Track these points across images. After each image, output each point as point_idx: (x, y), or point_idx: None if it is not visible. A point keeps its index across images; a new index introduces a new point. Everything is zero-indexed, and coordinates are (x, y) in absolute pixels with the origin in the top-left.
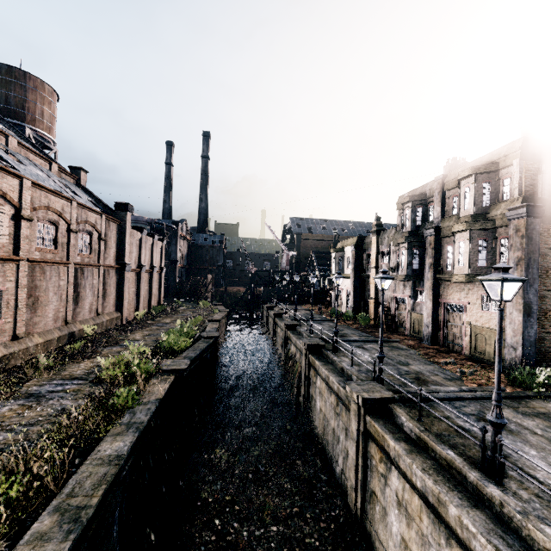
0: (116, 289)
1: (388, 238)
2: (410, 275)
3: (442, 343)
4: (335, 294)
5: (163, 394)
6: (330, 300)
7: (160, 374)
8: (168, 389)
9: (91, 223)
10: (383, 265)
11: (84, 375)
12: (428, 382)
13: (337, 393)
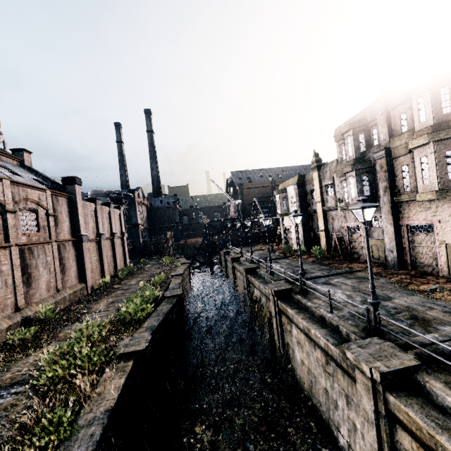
0: (76, 261)
1: (330, 171)
2: None
3: (411, 267)
4: (283, 231)
5: (115, 399)
6: (279, 237)
7: (116, 361)
8: (123, 385)
9: (33, 200)
10: (328, 198)
11: (28, 376)
12: (430, 322)
13: (326, 350)
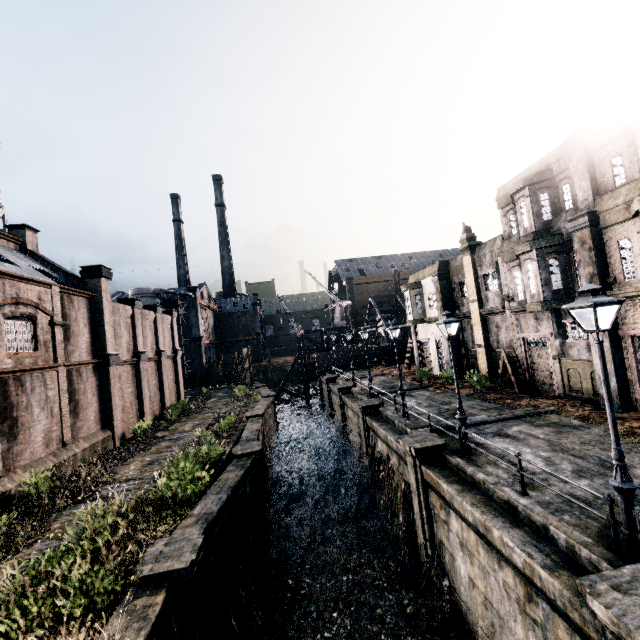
0: (99, 396)
1: (491, 254)
2: (550, 300)
3: None
4: (417, 347)
5: None
6: (410, 356)
7: (135, 592)
8: None
9: (29, 301)
10: (490, 295)
11: None
12: None
13: (528, 575)
